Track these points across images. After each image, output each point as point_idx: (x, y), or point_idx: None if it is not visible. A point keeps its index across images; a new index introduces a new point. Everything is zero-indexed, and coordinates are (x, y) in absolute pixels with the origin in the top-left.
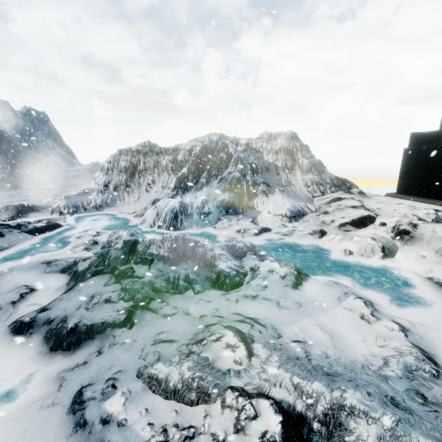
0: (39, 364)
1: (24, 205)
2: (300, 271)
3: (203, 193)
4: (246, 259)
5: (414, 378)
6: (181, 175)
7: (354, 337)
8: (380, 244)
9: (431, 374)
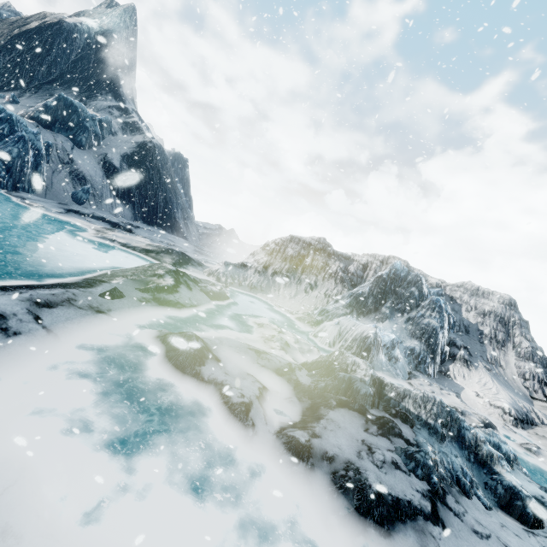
0: (347, 526)
1: (184, 254)
2: None
3: (386, 327)
4: (515, 475)
5: None
6: (361, 293)
7: None
8: None
9: None
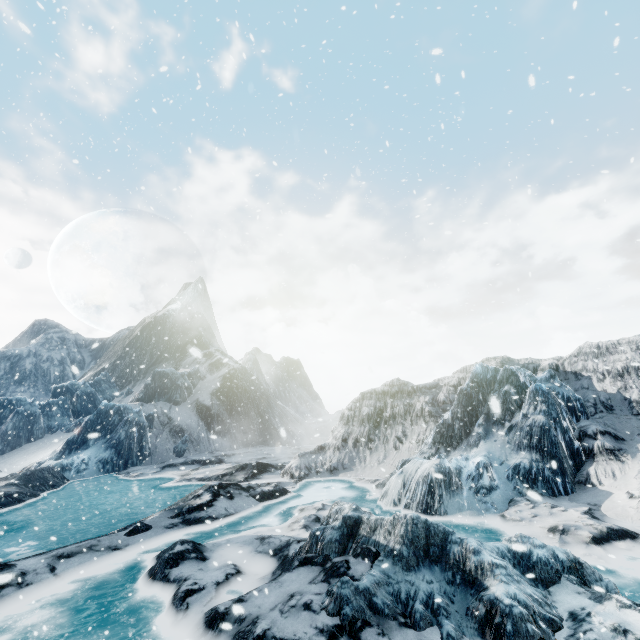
0: None
1: (260, 463)
2: None
3: (479, 451)
4: (559, 589)
5: None
6: (442, 422)
7: None
8: None
9: None
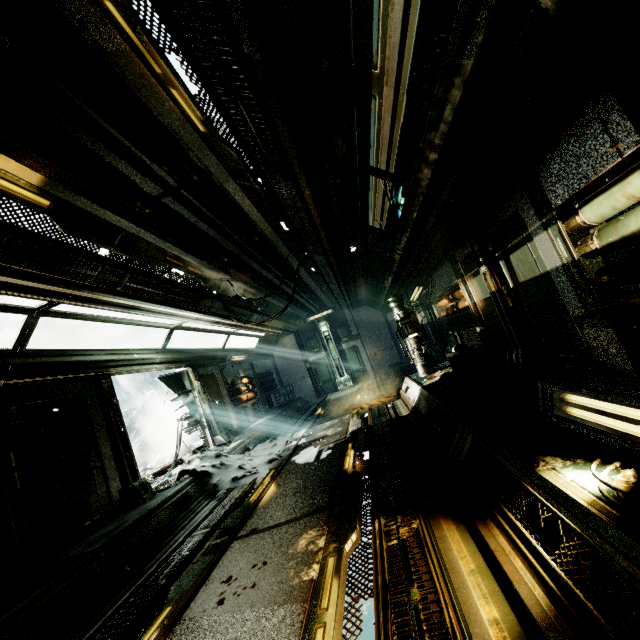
0: None
1: None
2: None
3: None
4: None
5: None
6: None
7: None
8: None
9: None
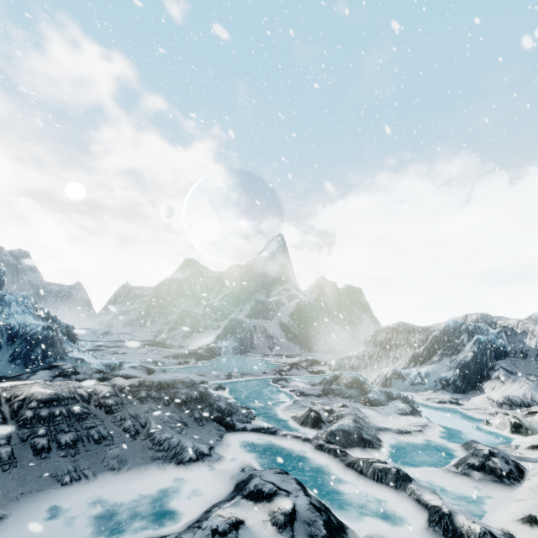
0: (292, 397)
1: (315, 360)
2: (413, 410)
3: (428, 368)
4: (394, 401)
5: (388, 430)
6: (417, 351)
7: (392, 425)
8: (513, 420)
9: (396, 432)
